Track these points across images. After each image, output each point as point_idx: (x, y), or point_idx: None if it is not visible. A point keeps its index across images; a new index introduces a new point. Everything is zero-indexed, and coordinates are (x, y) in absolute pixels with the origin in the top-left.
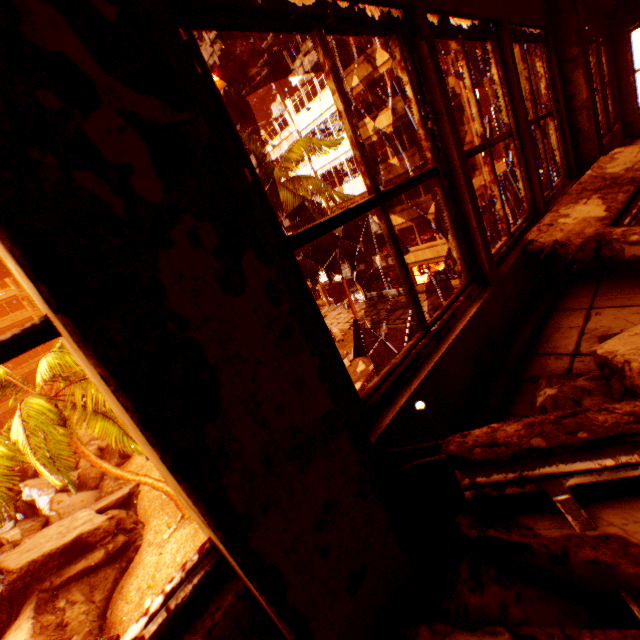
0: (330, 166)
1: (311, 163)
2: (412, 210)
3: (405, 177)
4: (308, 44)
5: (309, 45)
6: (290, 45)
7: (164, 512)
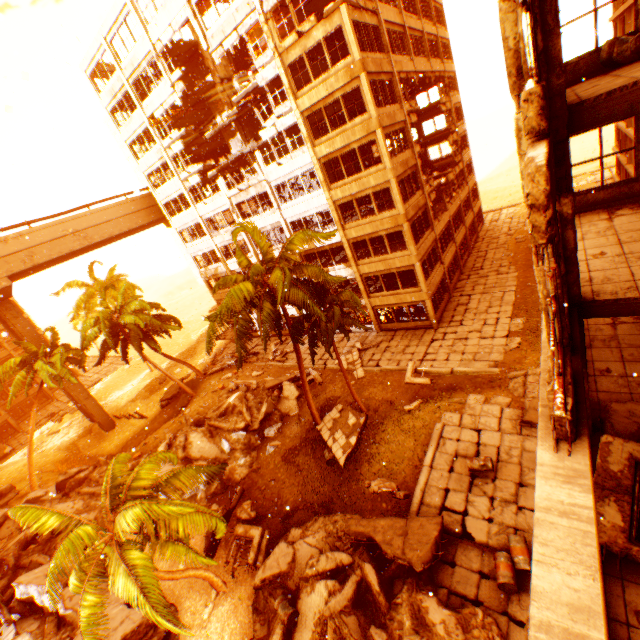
0: (300, 216)
1: (281, 211)
2: (379, 263)
3: (373, 235)
4: (281, 108)
5: (282, 109)
6: (261, 104)
7: (195, 590)
